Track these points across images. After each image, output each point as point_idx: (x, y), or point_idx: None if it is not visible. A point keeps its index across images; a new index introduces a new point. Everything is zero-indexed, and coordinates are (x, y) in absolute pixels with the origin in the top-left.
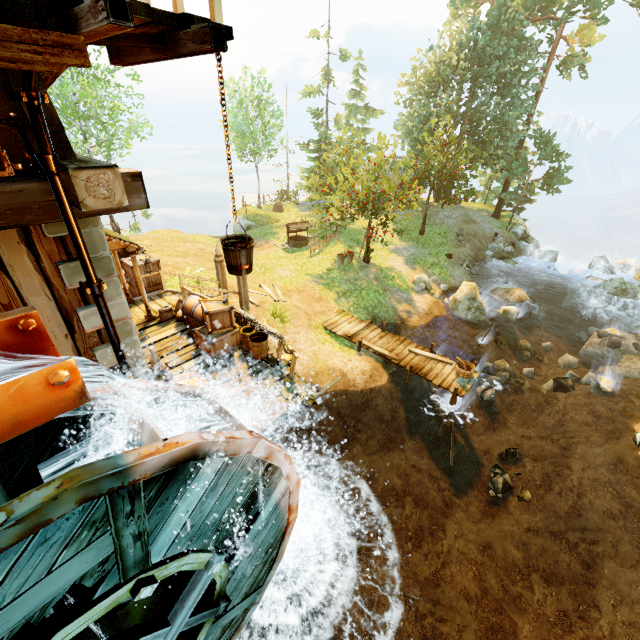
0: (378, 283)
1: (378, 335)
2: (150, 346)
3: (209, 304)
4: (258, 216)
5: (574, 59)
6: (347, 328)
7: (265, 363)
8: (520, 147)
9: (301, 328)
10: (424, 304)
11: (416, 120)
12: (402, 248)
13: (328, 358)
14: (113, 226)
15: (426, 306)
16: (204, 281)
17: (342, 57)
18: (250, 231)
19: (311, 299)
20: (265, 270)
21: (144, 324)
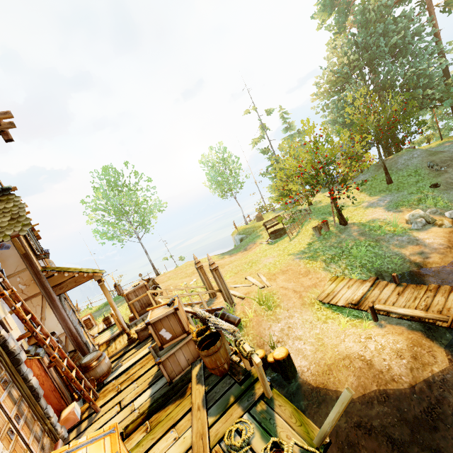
0: (365, 237)
1: (394, 292)
2: (119, 376)
3: (155, 311)
4: (246, 229)
5: None
6: (348, 294)
7: (229, 378)
8: (448, 78)
9: (293, 309)
10: (436, 238)
11: (336, 111)
12: (376, 201)
13: (337, 341)
14: (155, 272)
15: (441, 239)
16: (197, 290)
17: (268, 113)
18: (242, 241)
19: (297, 275)
20: (251, 264)
21: (124, 349)
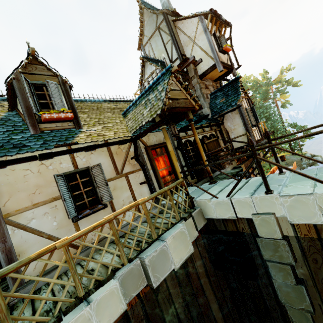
0: None
1: None
2: None
3: None
4: None
5: (285, 103)
6: None
7: None
8: (285, 130)
9: None
10: None
11: None
12: None
13: None
14: None
15: None
16: None
17: None
18: None
19: None
20: None
21: None
